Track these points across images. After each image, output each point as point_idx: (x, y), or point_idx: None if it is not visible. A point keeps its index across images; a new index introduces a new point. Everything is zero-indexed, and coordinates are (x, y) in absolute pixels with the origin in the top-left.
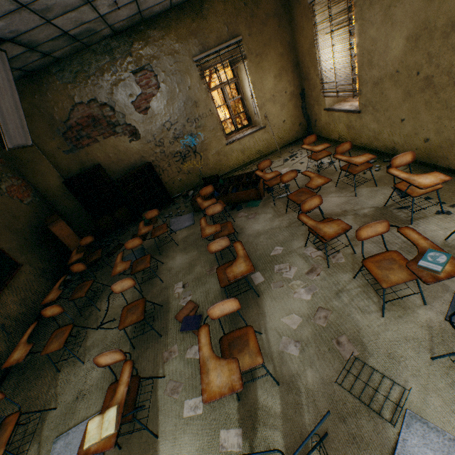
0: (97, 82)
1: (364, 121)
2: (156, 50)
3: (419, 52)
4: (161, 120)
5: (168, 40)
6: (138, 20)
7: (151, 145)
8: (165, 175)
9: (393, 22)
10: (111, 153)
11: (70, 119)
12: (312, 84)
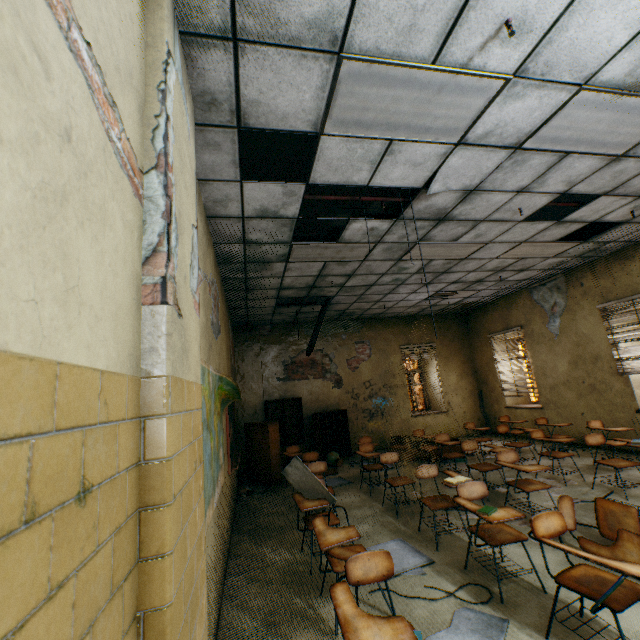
0: (328, 340)
1: (548, 416)
2: (376, 335)
3: (579, 370)
4: (363, 378)
5: (385, 331)
6: (374, 316)
7: (348, 395)
8: (349, 427)
9: (556, 353)
10: (313, 391)
11: (297, 356)
12: (490, 386)
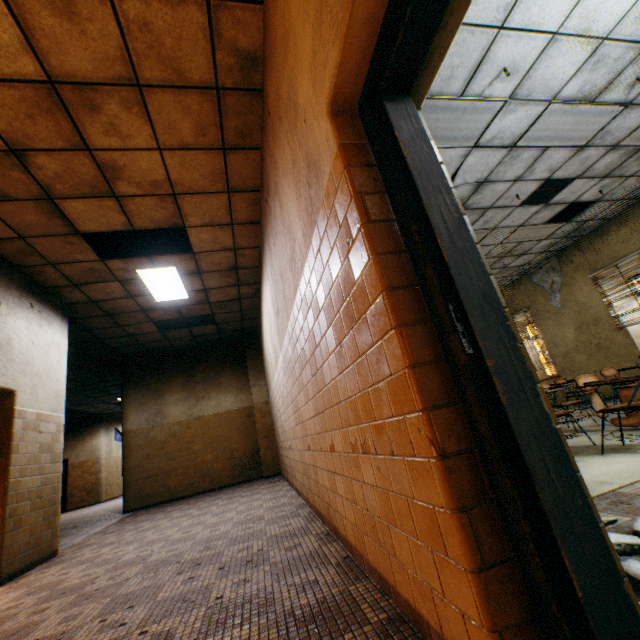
0: None
1: None
2: None
3: (584, 334)
4: None
5: None
6: None
7: None
8: None
9: (562, 324)
10: None
11: None
12: None
